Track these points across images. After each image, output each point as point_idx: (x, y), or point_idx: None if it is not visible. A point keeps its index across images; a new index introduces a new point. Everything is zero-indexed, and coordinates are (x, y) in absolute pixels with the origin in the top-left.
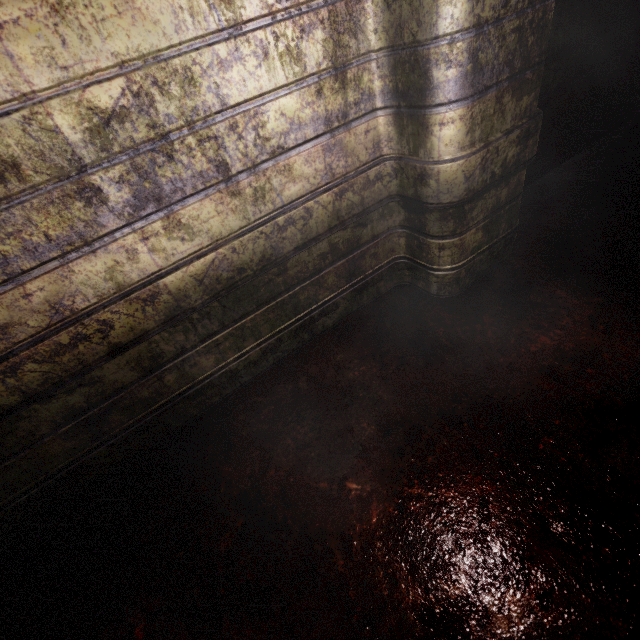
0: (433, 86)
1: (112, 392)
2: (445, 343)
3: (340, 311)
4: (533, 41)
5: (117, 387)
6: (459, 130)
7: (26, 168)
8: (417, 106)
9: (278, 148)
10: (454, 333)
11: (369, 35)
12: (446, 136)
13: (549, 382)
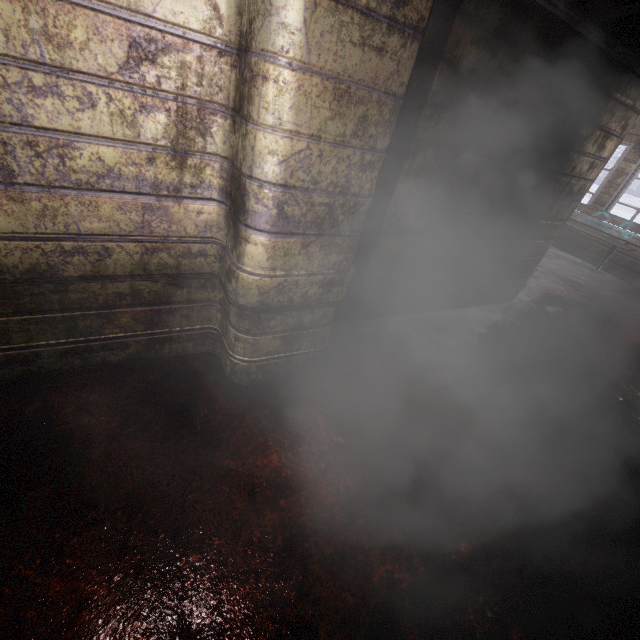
0: (245, 209)
1: None
2: (197, 425)
3: (131, 352)
4: (344, 219)
5: None
6: (261, 253)
7: None
8: (237, 216)
9: (87, 184)
10: (212, 419)
11: (219, 142)
12: (250, 252)
13: (244, 500)
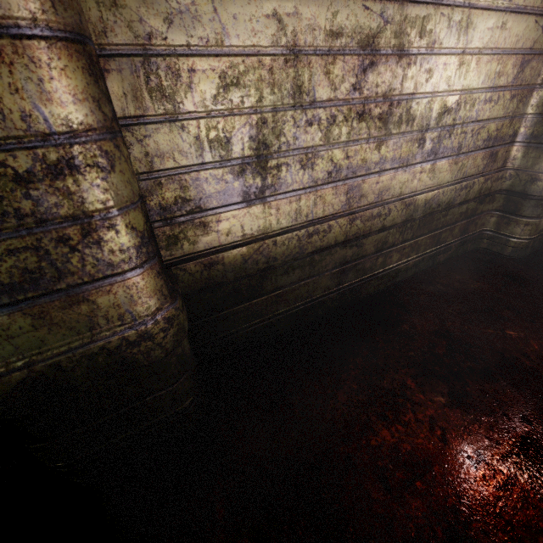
0: None
1: (360, 257)
2: (529, 278)
3: (448, 254)
4: None
5: (363, 254)
6: None
7: (415, 122)
8: None
9: (478, 147)
10: (532, 274)
11: (527, 106)
12: None
13: None
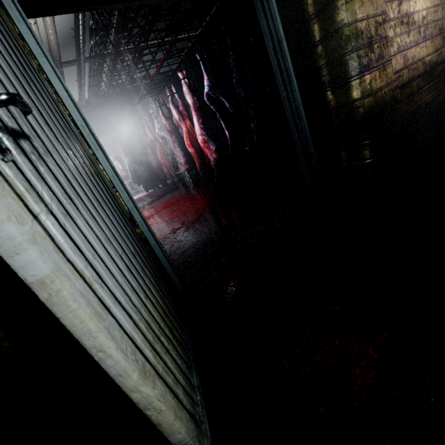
0: None
1: (412, 93)
2: None
3: (442, 96)
4: None
5: (413, 92)
6: None
7: (416, 24)
8: None
9: (437, 34)
10: None
11: None
12: None
13: None
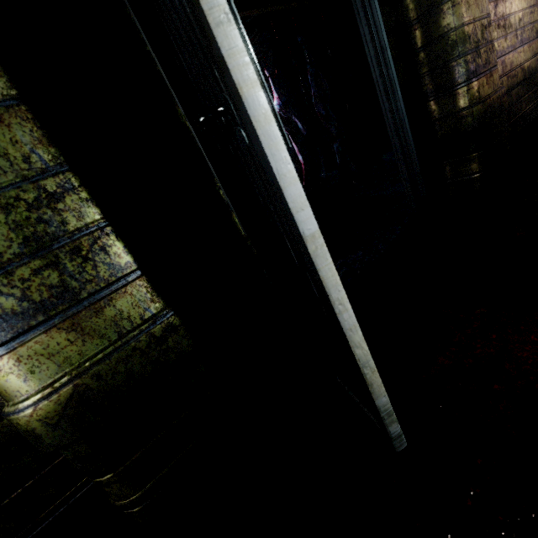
0: None
1: (512, 103)
2: None
3: None
4: None
5: (513, 102)
6: None
7: (512, 27)
8: None
9: (534, 37)
10: None
11: None
12: None
13: None
